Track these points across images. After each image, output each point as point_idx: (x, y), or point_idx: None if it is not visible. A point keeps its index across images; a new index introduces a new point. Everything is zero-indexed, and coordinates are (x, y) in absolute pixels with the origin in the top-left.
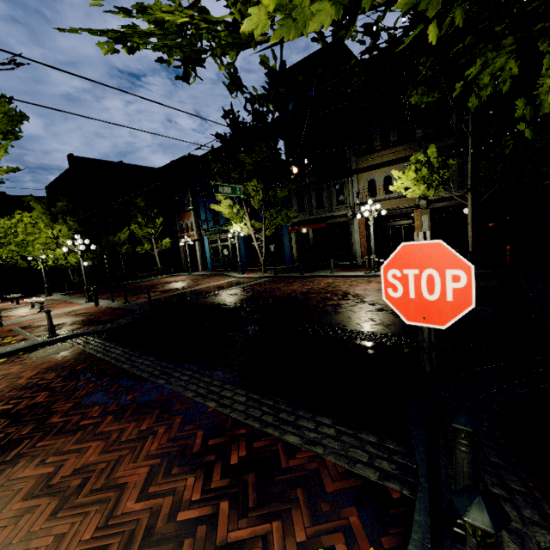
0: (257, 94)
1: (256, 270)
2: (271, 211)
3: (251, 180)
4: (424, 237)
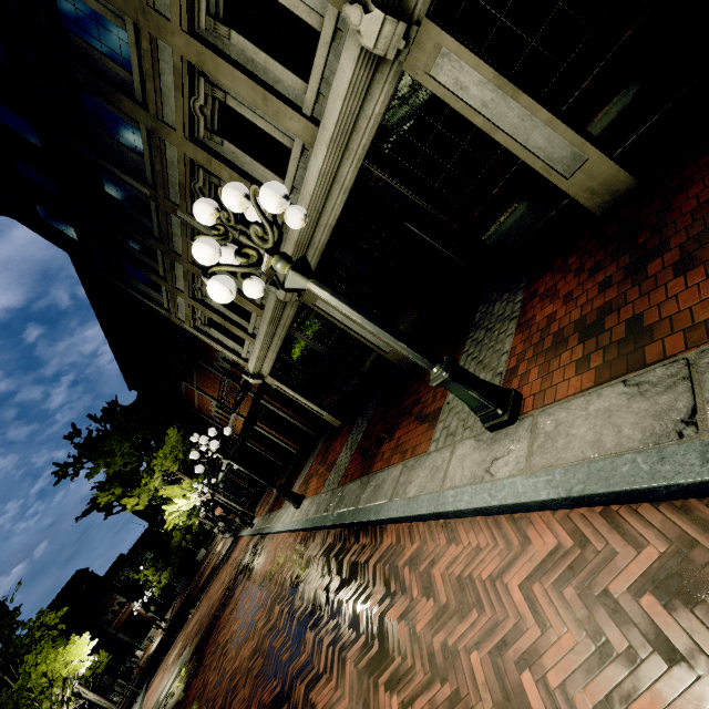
0: None
1: None
2: None
3: None
4: None
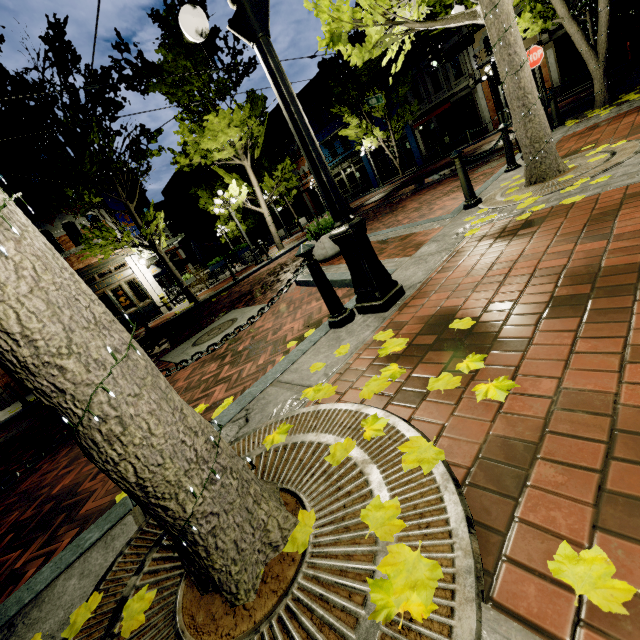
0: (469, 26)
1: (389, 181)
2: (398, 112)
3: (365, 93)
4: (531, 47)
